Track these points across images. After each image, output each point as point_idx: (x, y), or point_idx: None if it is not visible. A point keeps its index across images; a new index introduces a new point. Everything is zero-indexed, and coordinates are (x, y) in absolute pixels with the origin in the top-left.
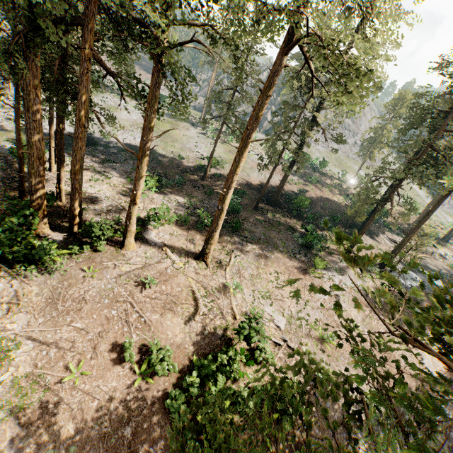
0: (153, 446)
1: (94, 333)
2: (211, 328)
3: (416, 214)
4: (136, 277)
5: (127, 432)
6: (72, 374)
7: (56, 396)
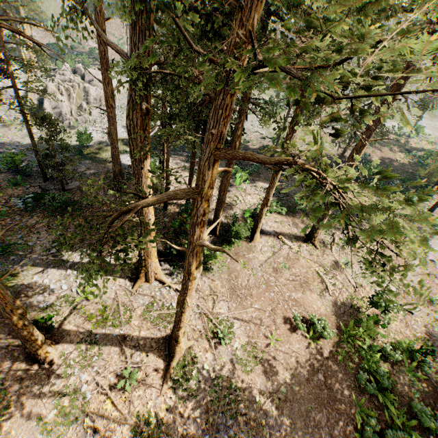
0: (340, 385)
1: (269, 311)
2: (340, 299)
3: None
4: (272, 264)
5: (321, 377)
6: (270, 340)
7: (269, 355)
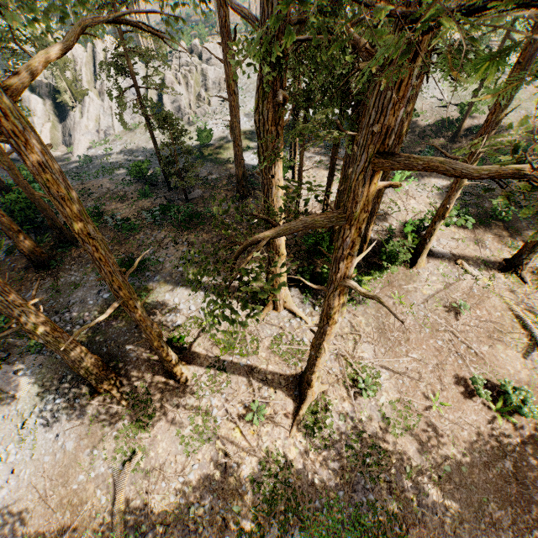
0: None
1: (432, 365)
2: None
3: None
4: (442, 300)
5: (508, 466)
6: (432, 403)
7: (429, 421)
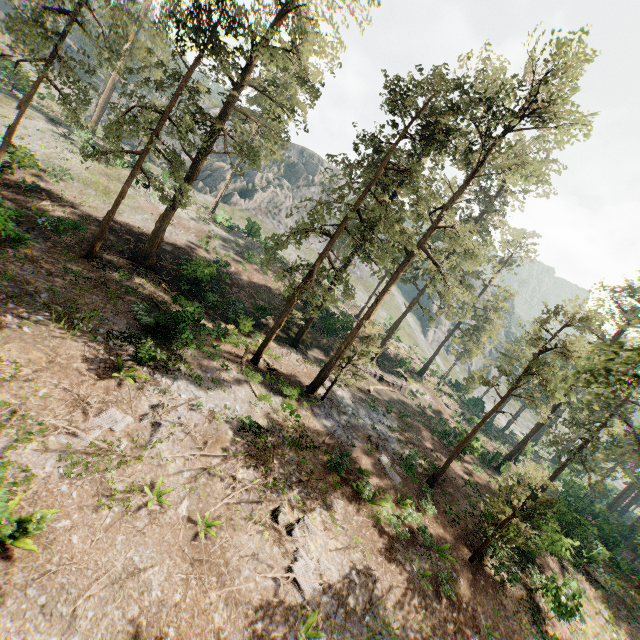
0: None
1: None
2: None
3: (396, 339)
4: None
5: None
6: None
7: None
